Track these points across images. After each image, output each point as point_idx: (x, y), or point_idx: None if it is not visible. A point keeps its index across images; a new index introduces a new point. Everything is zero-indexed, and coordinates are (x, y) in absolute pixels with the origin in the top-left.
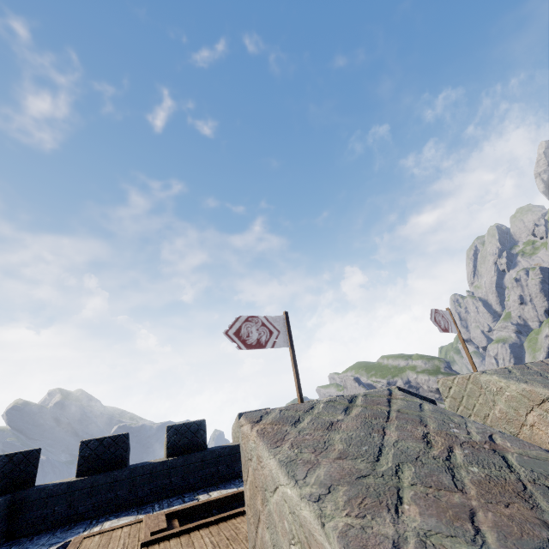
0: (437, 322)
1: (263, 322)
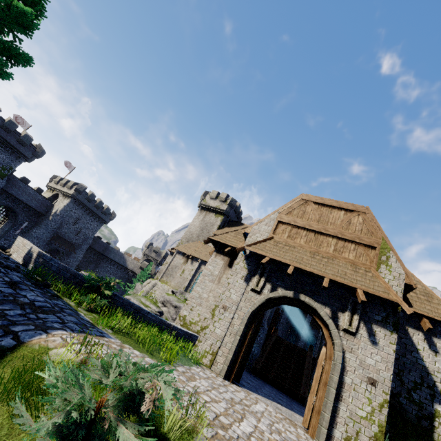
0: (66, 164)
1: (24, 122)
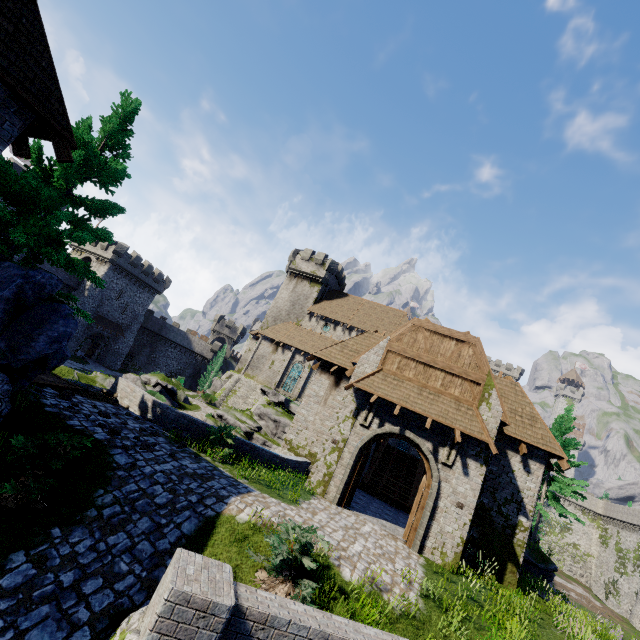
0: None
1: None
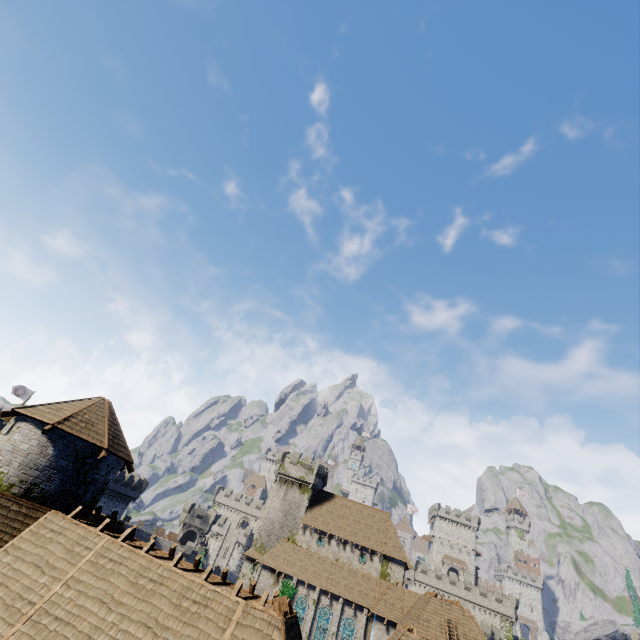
0: None
1: (26, 390)
